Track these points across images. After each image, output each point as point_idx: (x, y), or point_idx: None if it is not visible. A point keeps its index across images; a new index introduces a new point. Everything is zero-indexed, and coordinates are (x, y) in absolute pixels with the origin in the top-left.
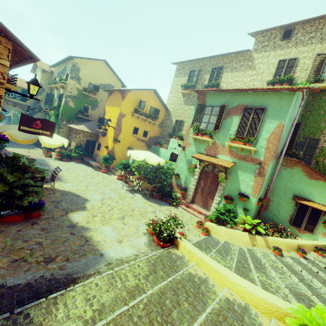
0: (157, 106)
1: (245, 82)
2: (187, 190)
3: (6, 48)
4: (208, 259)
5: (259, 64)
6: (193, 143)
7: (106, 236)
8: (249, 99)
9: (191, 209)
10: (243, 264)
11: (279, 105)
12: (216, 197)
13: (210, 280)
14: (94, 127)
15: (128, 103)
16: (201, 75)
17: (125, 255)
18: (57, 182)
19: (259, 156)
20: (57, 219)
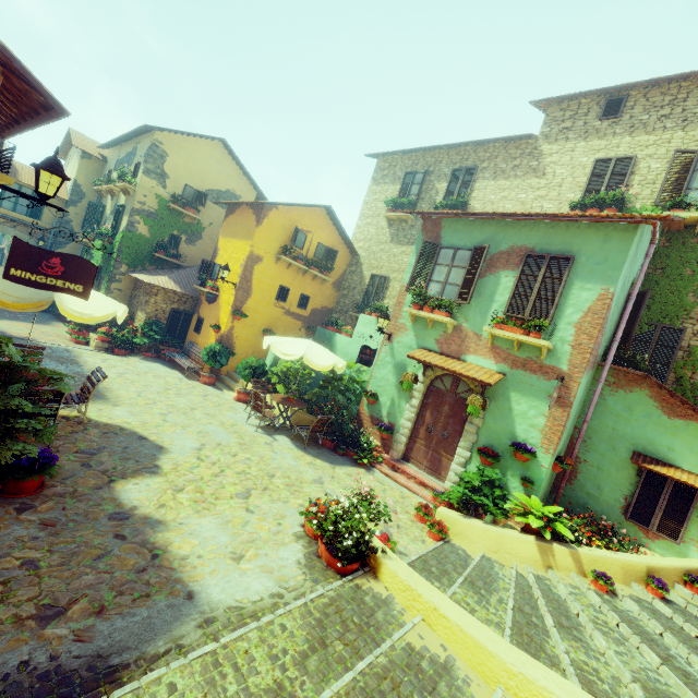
0: (331, 243)
1: (523, 201)
2: (394, 430)
3: None
4: (453, 609)
5: (553, 167)
6: (411, 326)
7: (203, 543)
8: (537, 235)
9: (403, 475)
10: (529, 615)
11: (603, 252)
12: (461, 449)
13: (459, 667)
14: (192, 282)
15: (270, 233)
16: (430, 182)
17: (248, 596)
18: (95, 403)
19: (557, 360)
20: (85, 497)
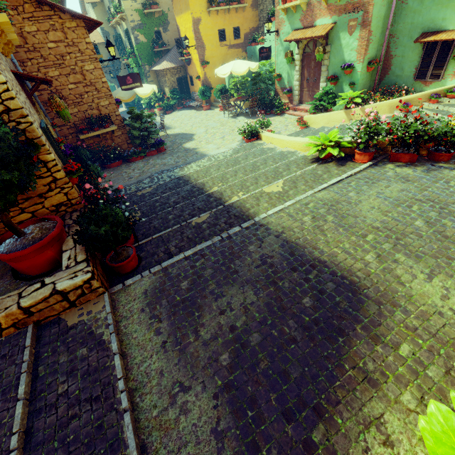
0: None
1: None
2: (292, 90)
3: (82, 27)
4: (278, 136)
5: None
6: (286, 18)
7: (209, 149)
8: None
9: (299, 111)
10: None
11: None
12: (321, 84)
13: (277, 148)
14: (177, 57)
15: None
16: None
17: (220, 152)
18: (168, 130)
19: None
20: (176, 149)
